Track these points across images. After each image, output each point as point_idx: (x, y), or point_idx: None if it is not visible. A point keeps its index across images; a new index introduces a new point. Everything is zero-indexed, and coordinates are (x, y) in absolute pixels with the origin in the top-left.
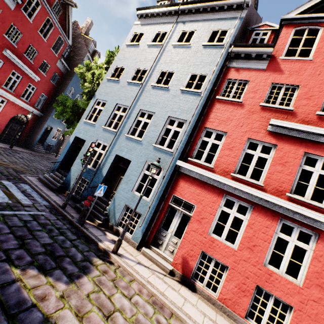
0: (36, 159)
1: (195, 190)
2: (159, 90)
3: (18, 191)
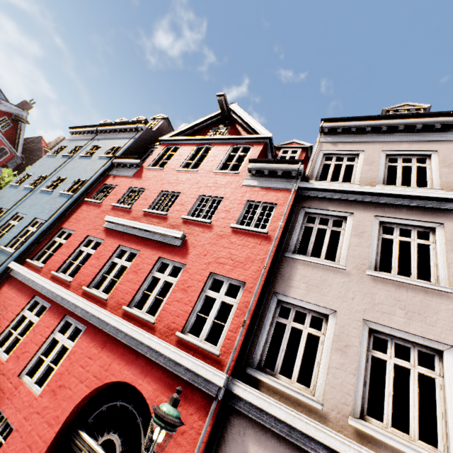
0: None
1: (11, 294)
2: (44, 194)
3: None
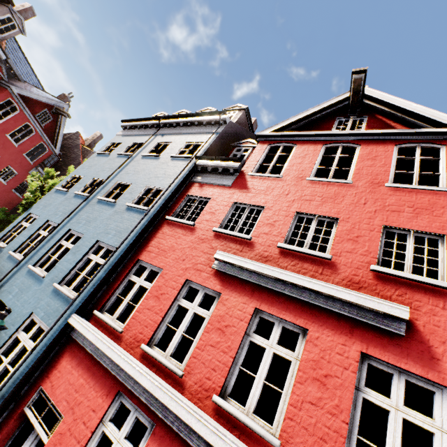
0: None
1: (77, 378)
2: (104, 205)
3: None
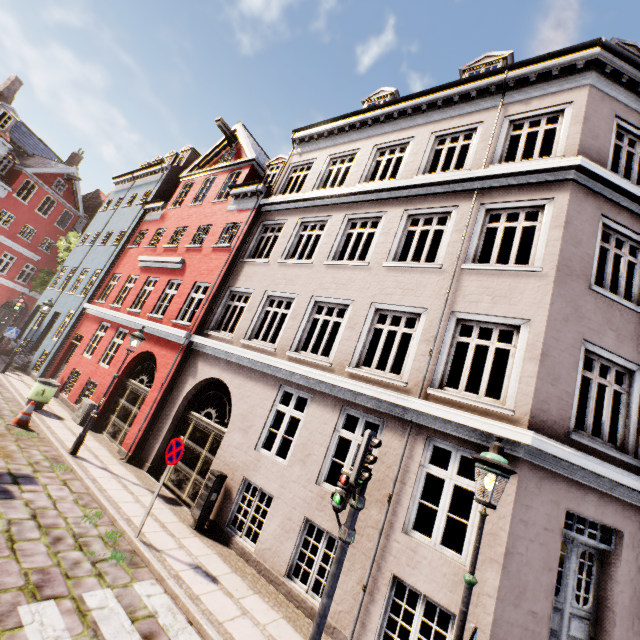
0: None
1: (89, 324)
2: (100, 249)
3: None
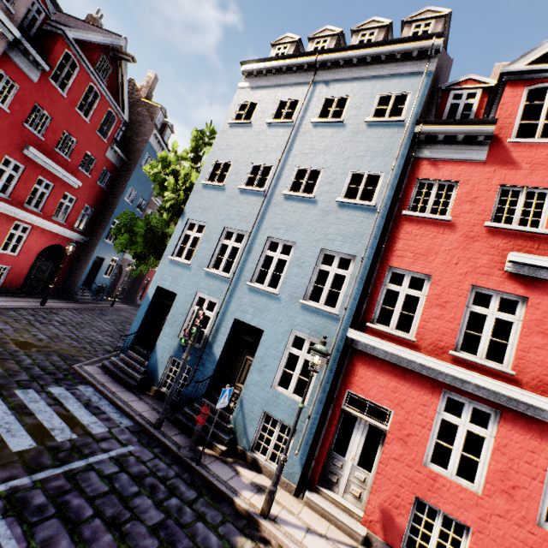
0: (85, 320)
1: (387, 382)
2: (299, 203)
3: (80, 406)
